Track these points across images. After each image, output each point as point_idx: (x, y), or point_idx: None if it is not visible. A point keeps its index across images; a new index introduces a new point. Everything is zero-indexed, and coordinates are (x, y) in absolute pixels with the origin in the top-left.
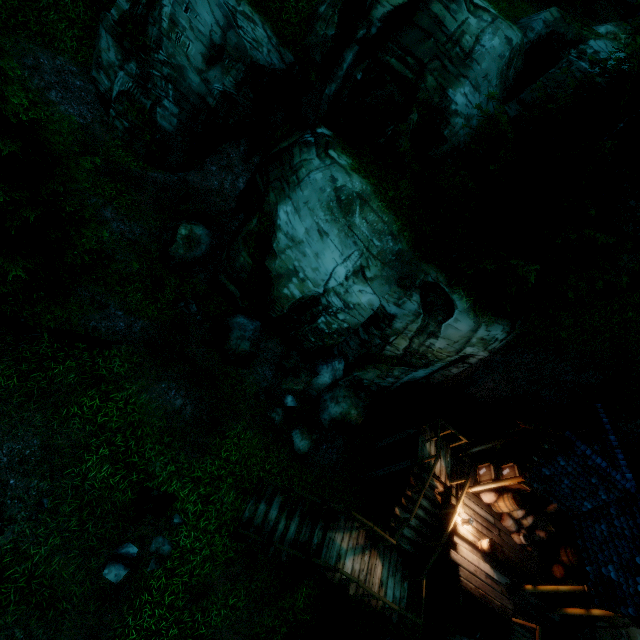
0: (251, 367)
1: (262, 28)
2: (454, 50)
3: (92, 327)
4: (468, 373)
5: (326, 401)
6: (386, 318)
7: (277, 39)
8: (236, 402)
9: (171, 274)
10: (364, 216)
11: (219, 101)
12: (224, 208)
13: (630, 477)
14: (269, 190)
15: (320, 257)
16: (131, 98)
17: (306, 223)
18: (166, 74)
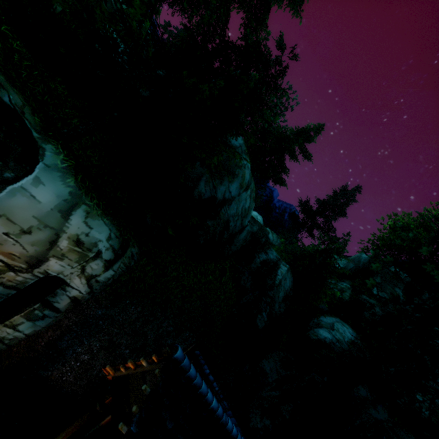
0: None
1: None
2: None
3: None
4: (53, 336)
5: None
6: None
7: None
8: None
9: None
10: None
11: None
12: None
13: (240, 432)
14: None
15: None
16: None
17: None
18: None
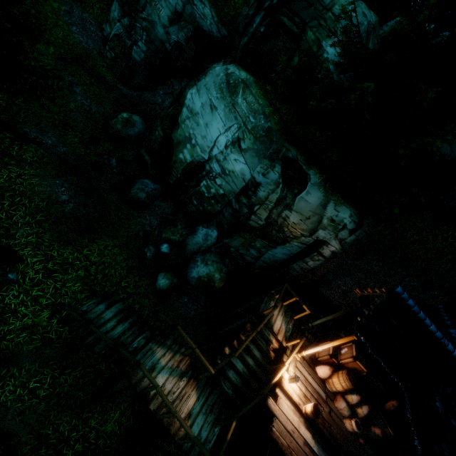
0: (142, 213)
1: (209, 9)
2: (327, 16)
3: (25, 131)
4: (324, 271)
5: (197, 262)
6: (253, 186)
7: (218, 19)
8: (117, 227)
9: (108, 142)
10: (245, 97)
11: (173, 48)
12: (160, 113)
13: None
14: (186, 88)
15: (209, 127)
16: (120, 39)
17: (203, 99)
18: (144, 26)
